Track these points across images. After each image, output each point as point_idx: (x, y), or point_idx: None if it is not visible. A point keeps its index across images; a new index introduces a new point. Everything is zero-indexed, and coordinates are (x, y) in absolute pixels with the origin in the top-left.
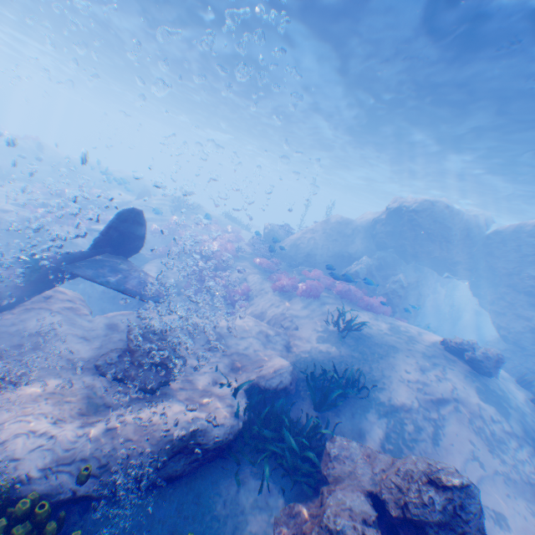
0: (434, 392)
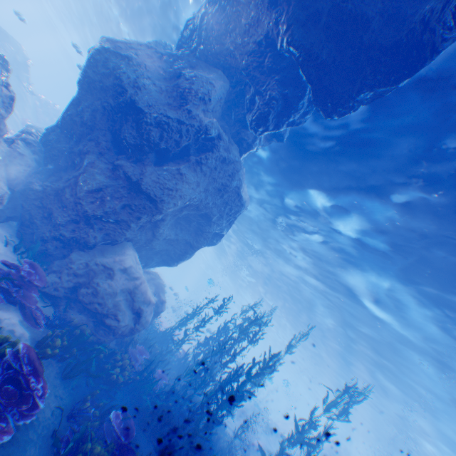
0: None
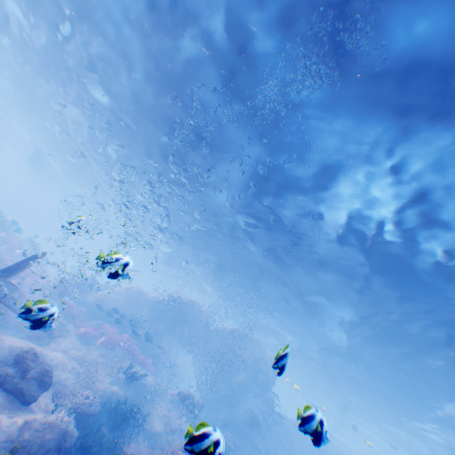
0: (173, 423)
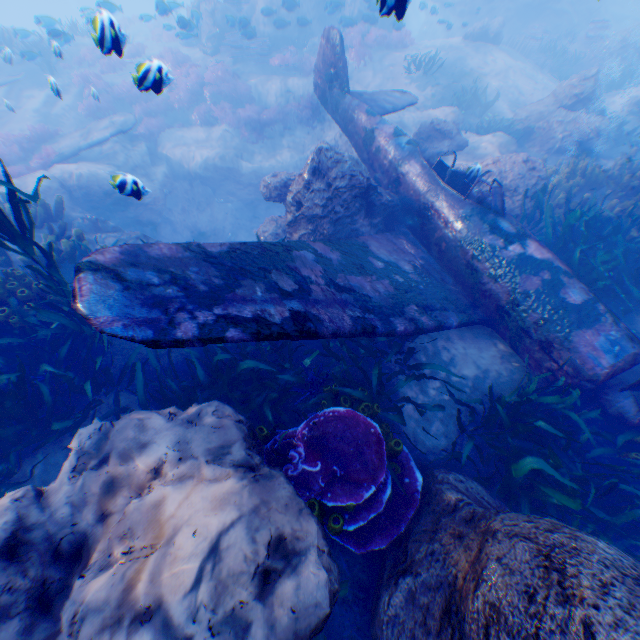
0: (500, 71)
